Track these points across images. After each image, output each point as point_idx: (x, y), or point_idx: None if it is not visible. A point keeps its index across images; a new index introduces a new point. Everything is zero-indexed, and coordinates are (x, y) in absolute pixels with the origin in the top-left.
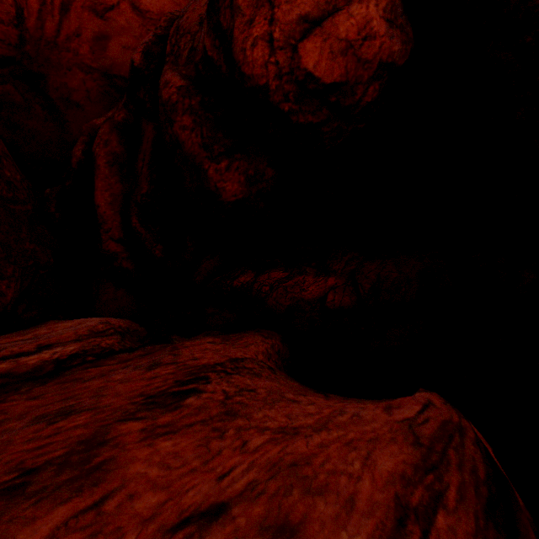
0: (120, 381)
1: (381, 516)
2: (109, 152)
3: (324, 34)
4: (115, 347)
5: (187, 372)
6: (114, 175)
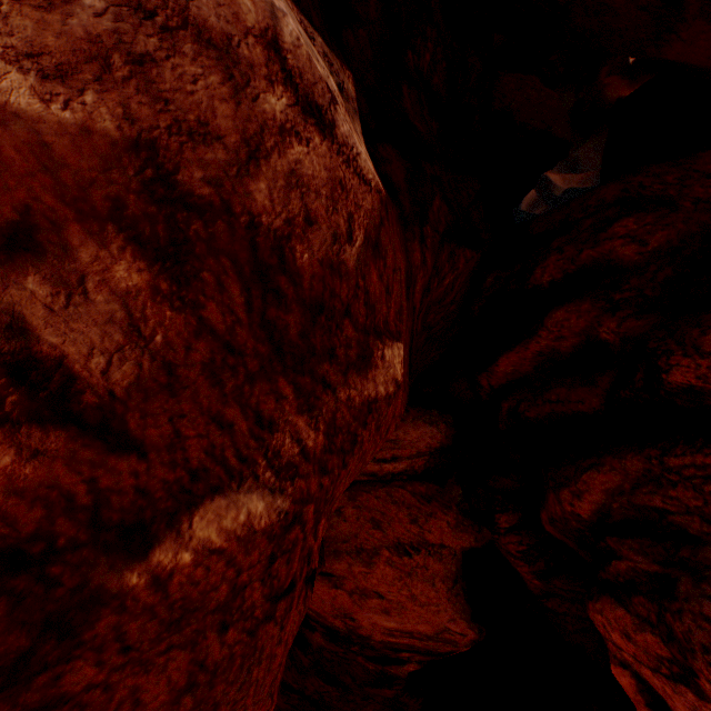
0: (399, 519)
1: (404, 628)
2: (550, 346)
3: (636, 702)
4: (420, 470)
5: (418, 540)
6: (534, 361)
